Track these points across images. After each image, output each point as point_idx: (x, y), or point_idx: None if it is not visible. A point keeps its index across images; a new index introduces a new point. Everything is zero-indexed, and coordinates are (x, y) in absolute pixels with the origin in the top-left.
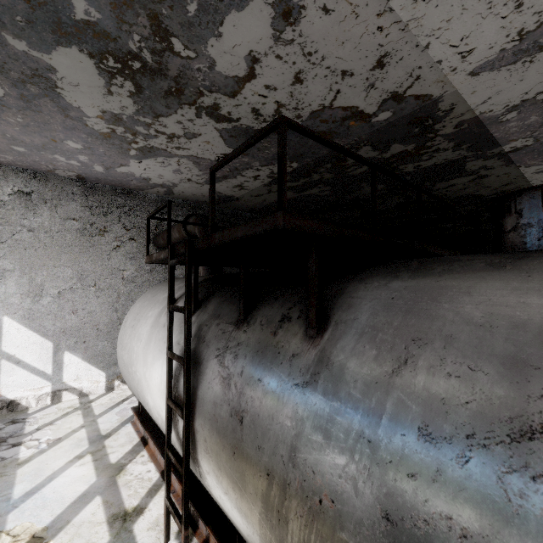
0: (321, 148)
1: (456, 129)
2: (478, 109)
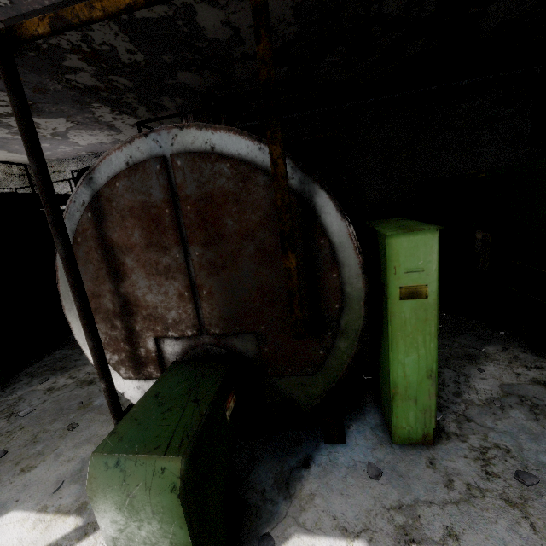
0: (66, 93)
1: None
2: None
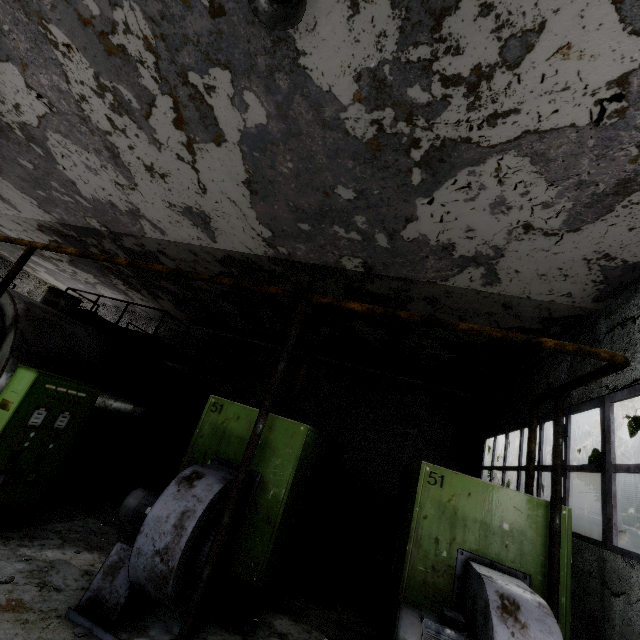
0: (93, 263)
1: (72, 231)
2: (50, 220)
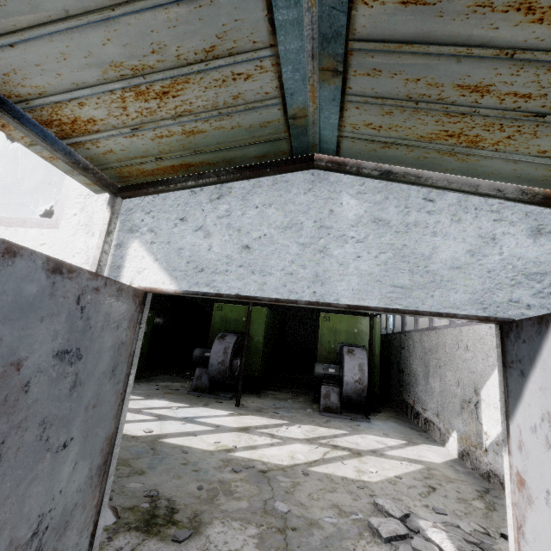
0: None
1: None
2: None
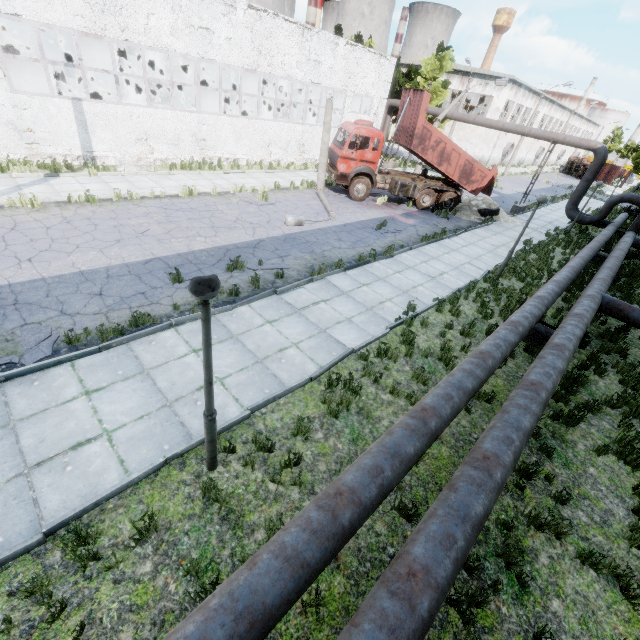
0: None
1: None
2: None
